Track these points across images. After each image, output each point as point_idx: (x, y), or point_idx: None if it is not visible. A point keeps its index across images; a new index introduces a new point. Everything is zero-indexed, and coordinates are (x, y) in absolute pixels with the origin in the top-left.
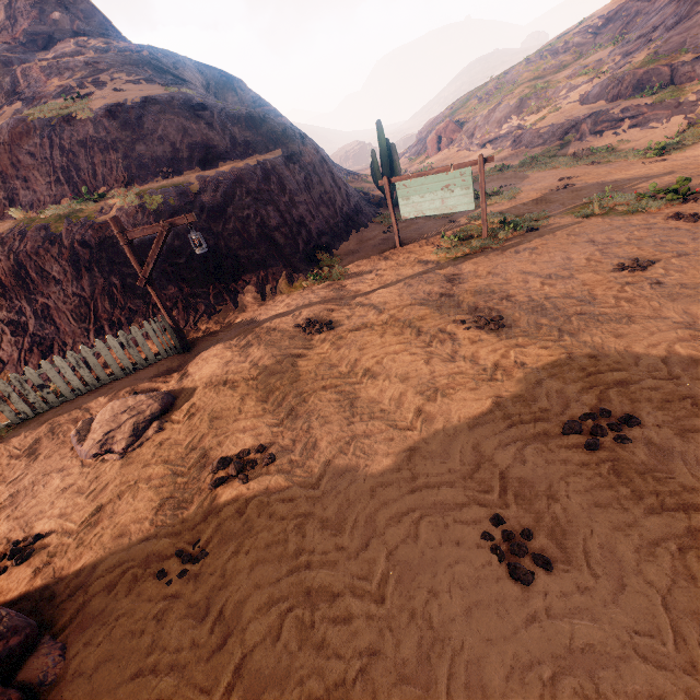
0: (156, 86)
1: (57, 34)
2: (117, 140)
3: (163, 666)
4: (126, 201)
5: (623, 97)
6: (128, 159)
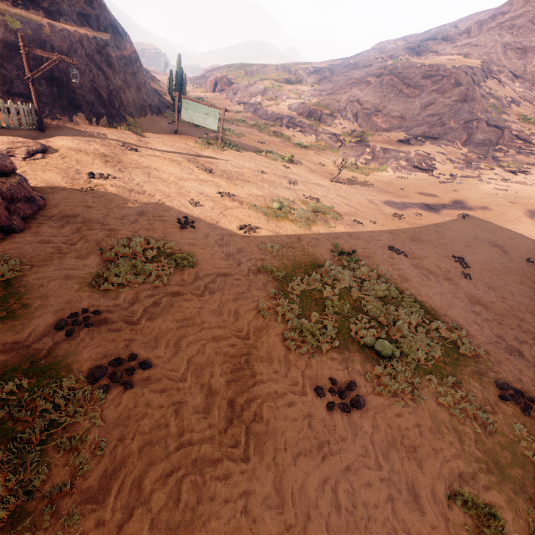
0: None
1: None
2: None
3: (89, 202)
4: None
5: (303, 116)
6: None
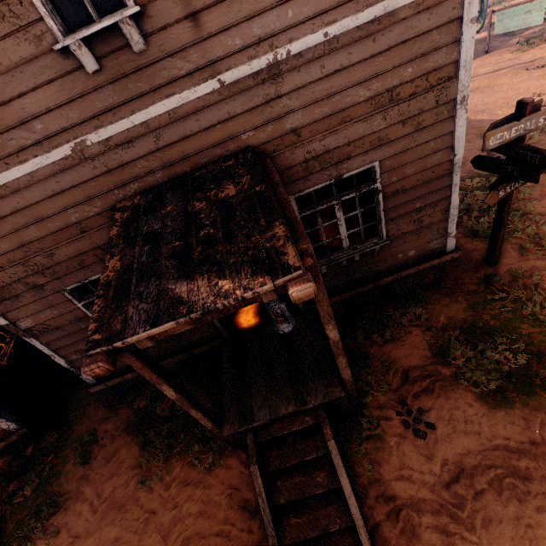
0: None
1: None
2: None
3: None
4: None
5: None
6: None
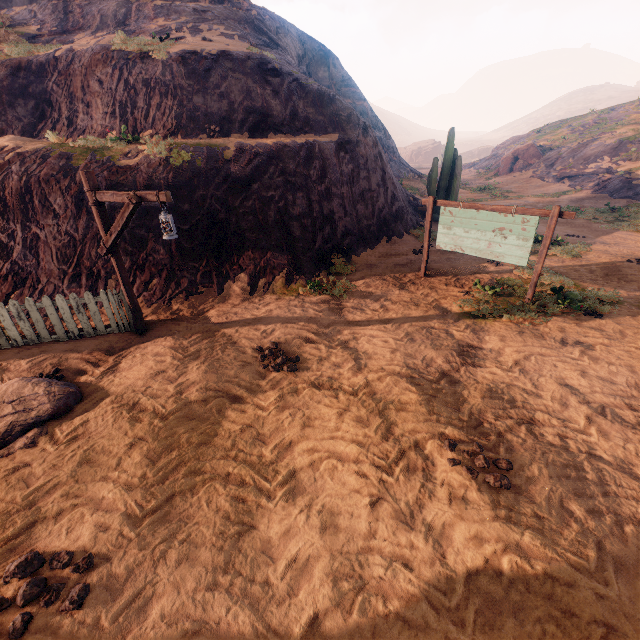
0: (245, 44)
1: None
2: (179, 87)
3: None
4: (154, 151)
5: None
6: (182, 108)
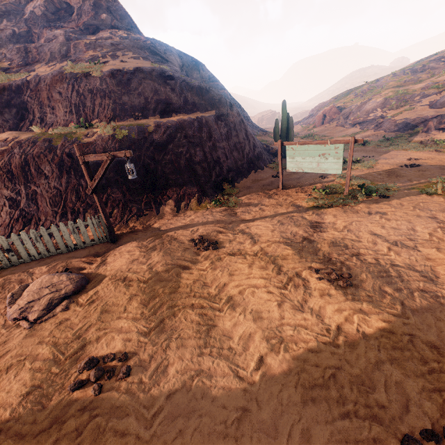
0: (148, 62)
1: (102, 26)
2: (112, 91)
3: None
4: (104, 131)
5: None
6: (116, 104)
